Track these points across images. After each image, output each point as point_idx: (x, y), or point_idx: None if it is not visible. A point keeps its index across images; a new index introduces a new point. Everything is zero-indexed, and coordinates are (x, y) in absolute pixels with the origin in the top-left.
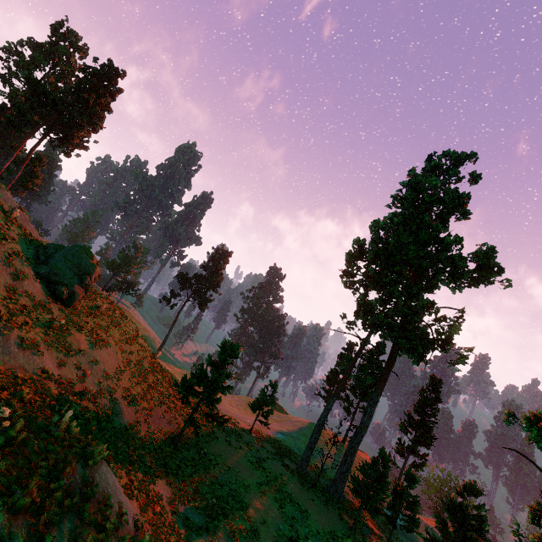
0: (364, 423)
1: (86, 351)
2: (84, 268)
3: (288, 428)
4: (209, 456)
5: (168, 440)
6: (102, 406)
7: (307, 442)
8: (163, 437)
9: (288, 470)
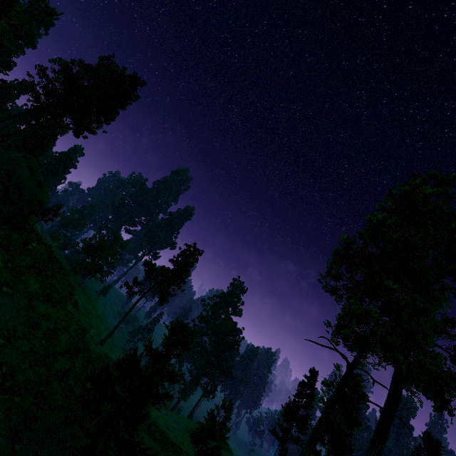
0: None
1: None
2: (17, 178)
3: None
4: None
5: None
6: None
7: None
8: None
9: None
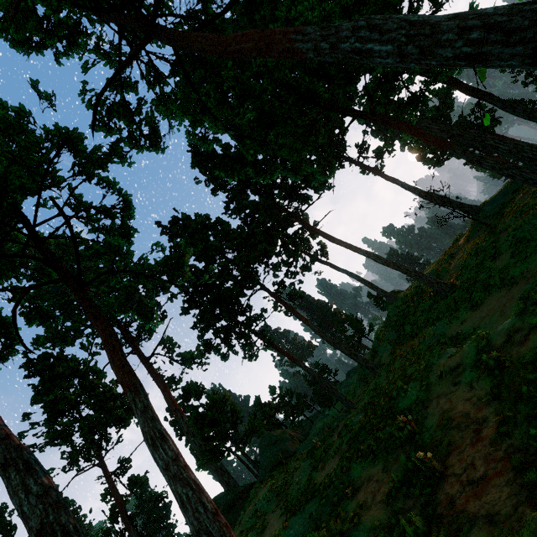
0: None
1: None
2: None
3: None
4: None
5: None
6: None
7: None
8: None
9: None
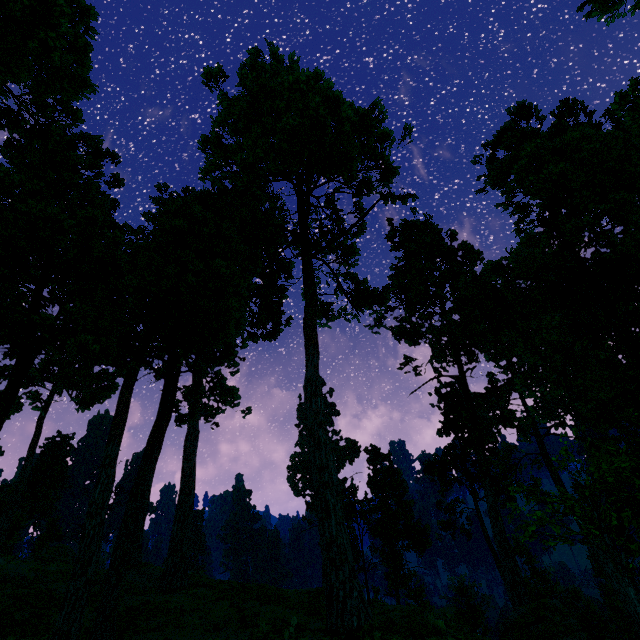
0: None
1: None
2: None
3: None
4: None
5: None
6: None
7: None
8: None
9: None
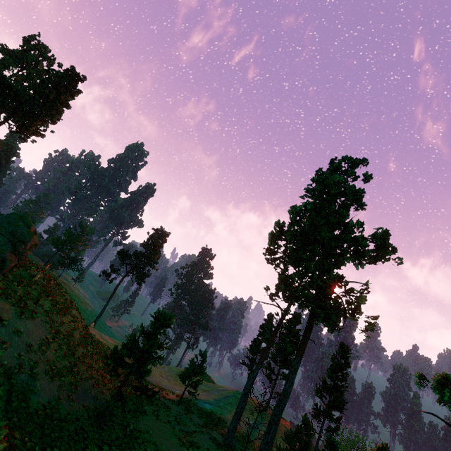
0: (286, 390)
1: (9, 320)
2: (19, 235)
3: (215, 397)
4: (135, 433)
5: (91, 418)
6: (18, 382)
7: (233, 411)
8: (87, 415)
9: (215, 443)
